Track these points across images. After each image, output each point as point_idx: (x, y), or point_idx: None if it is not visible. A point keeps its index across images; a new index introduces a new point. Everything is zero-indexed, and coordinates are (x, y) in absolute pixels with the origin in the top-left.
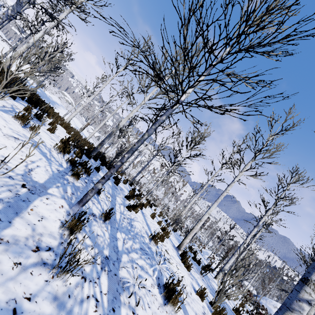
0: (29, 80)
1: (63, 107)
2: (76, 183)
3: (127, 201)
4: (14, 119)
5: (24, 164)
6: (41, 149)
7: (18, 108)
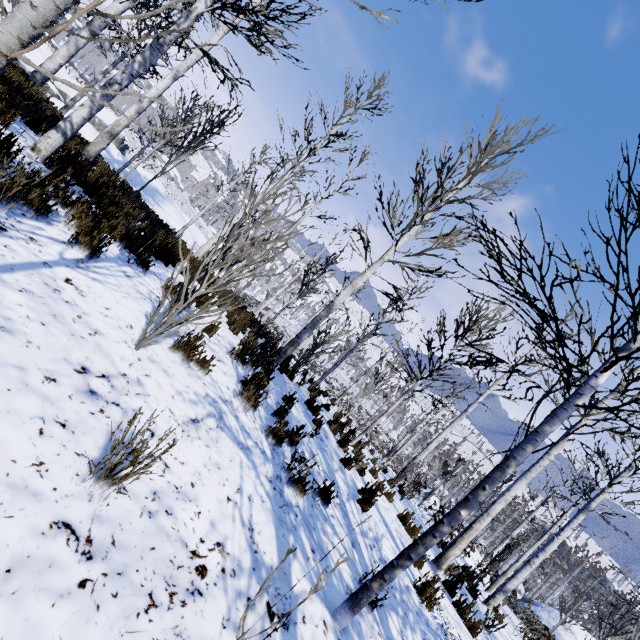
0: (110, 147)
1: (170, 199)
2: (299, 502)
3: (346, 472)
4: (170, 351)
5: (238, 517)
6: (227, 422)
7: (156, 295)
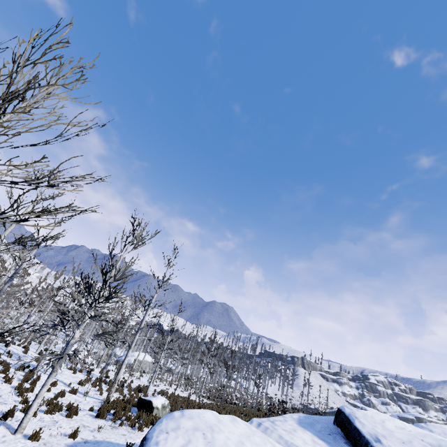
0: None
1: None
2: None
3: None
4: None
5: None
6: None
7: None
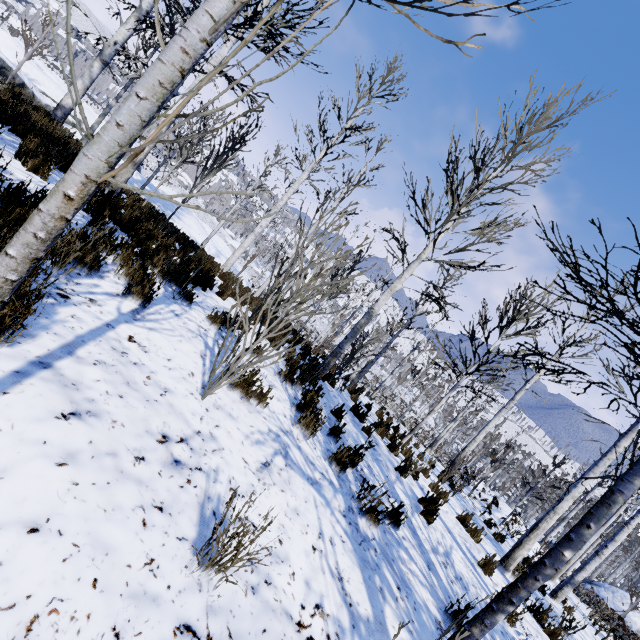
0: None
1: (188, 210)
2: (373, 532)
3: (403, 480)
4: (229, 390)
5: (326, 567)
6: (293, 457)
7: (203, 328)
